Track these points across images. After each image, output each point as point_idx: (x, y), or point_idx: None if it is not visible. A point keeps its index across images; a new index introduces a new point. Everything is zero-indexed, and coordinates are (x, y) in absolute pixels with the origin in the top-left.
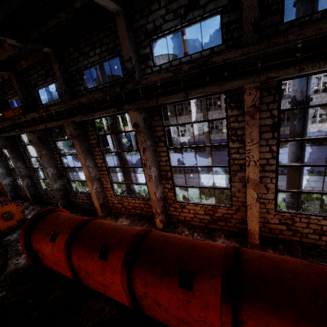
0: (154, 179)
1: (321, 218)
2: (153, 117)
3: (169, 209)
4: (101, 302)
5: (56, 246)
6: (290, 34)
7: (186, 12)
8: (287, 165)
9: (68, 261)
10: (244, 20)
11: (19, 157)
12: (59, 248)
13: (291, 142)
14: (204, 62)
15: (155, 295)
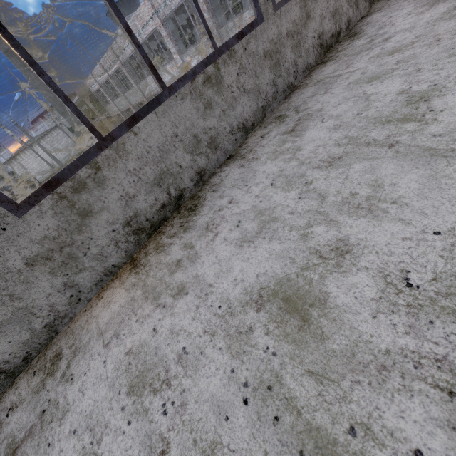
0: None
1: None
2: None
3: None
4: None
5: None
6: None
7: None
8: None
9: None
10: None
11: None
12: None
13: None
14: None
15: None
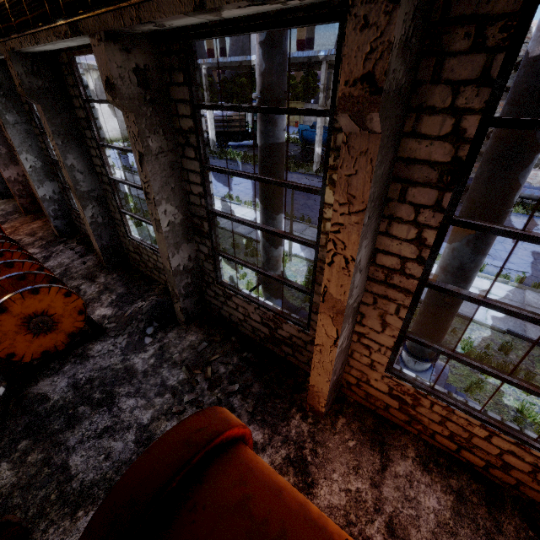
0: None
1: None
2: None
3: None
4: None
5: None
6: None
7: None
8: None
9: None
10: None
11: (71, 137)
12: None
13: None
14: None
15: None
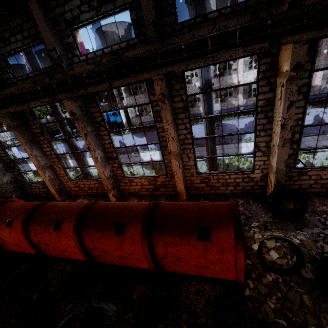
0: (100, 161)
1: (225, 174)
2: (90, 104)
3: (120, 184)
4: (64, 264)
5: (13, 230)
6: (176, 37)
7: (99, 5)
8: (198, 138)
9: (28, 239)
10: (145, 20)
11: None
12: (17, 230)
13: (204, 119)
14: (119, 56)
15: (100, 245)
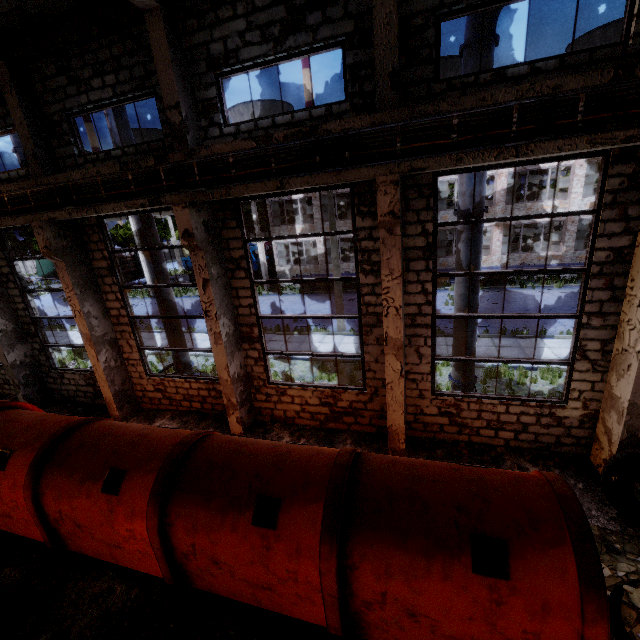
0: (225, 340)
1: (497, 403)
2: (224, 221)
3: (256, 397)
4: (108, 579)
5: (7, 478)
6: (443, 102)
7: (284, 34)
8: (448, 316)
9: (35, 505)
10: (378, 66)
11: None
12: (14, 480)
13: (458, 279)
14: (311, 129)
15: (211, 546)
